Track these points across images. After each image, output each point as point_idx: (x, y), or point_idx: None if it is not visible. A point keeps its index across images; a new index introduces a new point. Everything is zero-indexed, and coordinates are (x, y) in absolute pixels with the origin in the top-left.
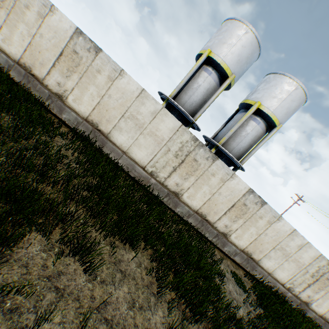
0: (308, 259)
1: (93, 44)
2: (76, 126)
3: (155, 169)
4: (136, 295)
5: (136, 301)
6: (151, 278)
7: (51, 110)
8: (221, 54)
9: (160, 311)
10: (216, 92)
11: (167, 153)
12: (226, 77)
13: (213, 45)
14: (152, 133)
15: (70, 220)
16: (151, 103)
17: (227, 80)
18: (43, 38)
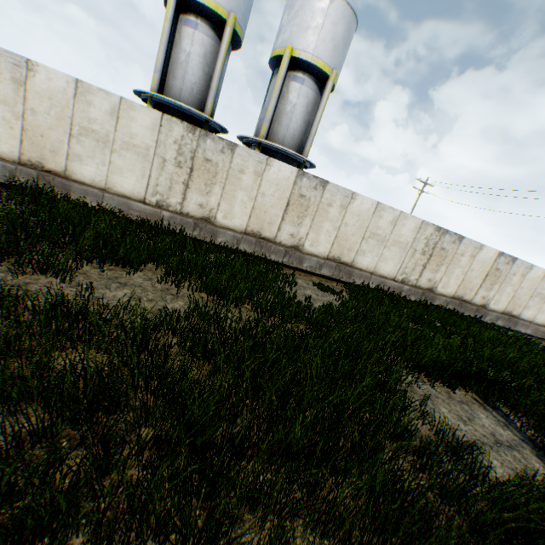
0: (410, 234)
1: None
2: (13, 179)
3: (160, 197)
4: (145, 295)
5: (145, 297)
6: (169, 287)
7: None
8: None
9: (181, 302)
10: (218, 56)
11: (165, 167)
12: (224, 24)
13: None
14: (129, 145)
15: (28, 249)
16: (102, 98)
17: (227, 28)
18: None
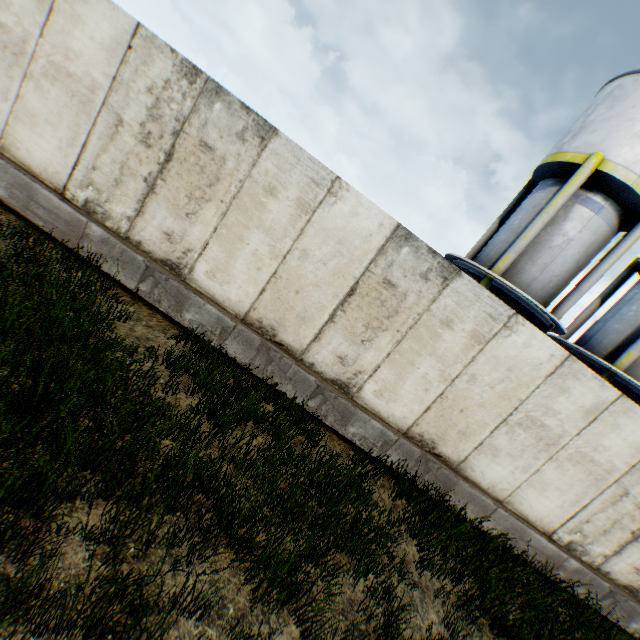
0: None
1: (437, 261)
2: (381, 450)
3: (579, 537)
4: None
5: None
6: None
7: (320, 419)
8: (634, 163)
9: None
10: (612, 251)
11: (618, 501)
12: None
13: (607, 141)
14: (582, 457)
15: None
16: (587, 387)
17: None
18: (307, 259)
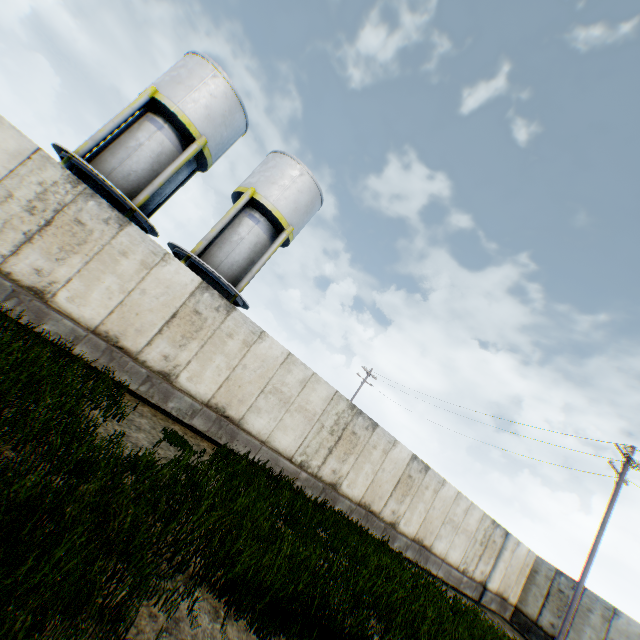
0: (320, 403)
1: None
2: None
3: None
4: None
5: None
6: None
7: None
8: (175, 98)
9: None
10: (175, 160)
11: (8, 203)
12: (193, 140)
13: (162, 83)
14: None
15: None
16: None
17: (194, 144)
18: None
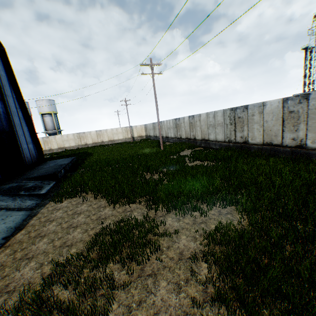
0: (72, 137)
1: None
2: None
3: None
4: None
5: None
6: None
7: None
8: None
9: None
10: None
11: None
12: None
13: None
14: None
15: None
16: None
17: None
18: None
